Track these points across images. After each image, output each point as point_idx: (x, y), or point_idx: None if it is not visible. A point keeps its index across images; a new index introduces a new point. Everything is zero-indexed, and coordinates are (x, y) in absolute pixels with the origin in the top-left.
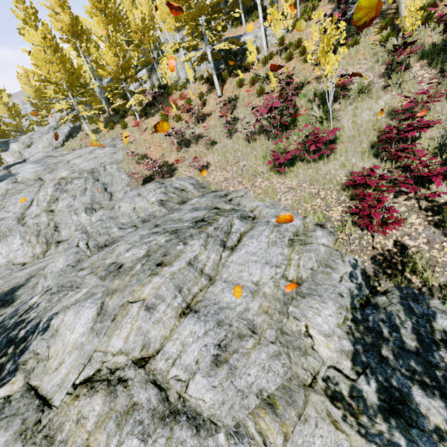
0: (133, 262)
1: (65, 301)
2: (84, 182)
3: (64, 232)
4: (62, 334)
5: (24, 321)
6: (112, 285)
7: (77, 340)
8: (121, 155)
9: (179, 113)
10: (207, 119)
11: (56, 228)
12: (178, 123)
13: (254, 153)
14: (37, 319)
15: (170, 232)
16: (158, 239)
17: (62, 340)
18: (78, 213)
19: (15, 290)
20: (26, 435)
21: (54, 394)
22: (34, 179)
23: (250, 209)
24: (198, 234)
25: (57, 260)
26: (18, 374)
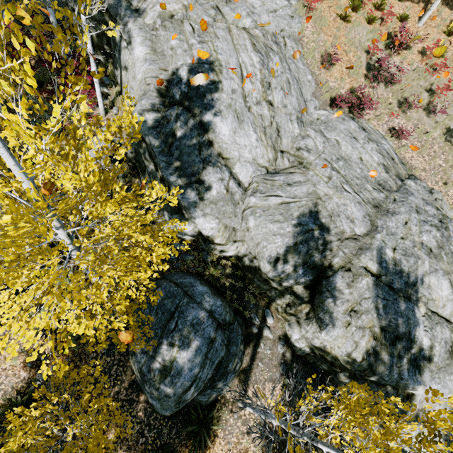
0: (436, 250)
1: (422, 267)
2: (281, 65)
3: (284, 142)
4: (435, 289)
5: (404, 272)
6: (442, 266)
7: (447, 296)
8: (297, 26)
9: (367, 1)
10: (404, 57)
11: (278, 132)
12: (365, 24)
13: (450, 158)
14: (413, 274)
15: (435, 227)
16: (434, 231)
17: (437, 293)
18: (292, 121)
19: (316, 216)
20: (452, 332)
21: (450, 318)
22: (211, 4)
23: (449, 217)
24: (450, 237)
25: (348, 205)
26: (420, 303)
